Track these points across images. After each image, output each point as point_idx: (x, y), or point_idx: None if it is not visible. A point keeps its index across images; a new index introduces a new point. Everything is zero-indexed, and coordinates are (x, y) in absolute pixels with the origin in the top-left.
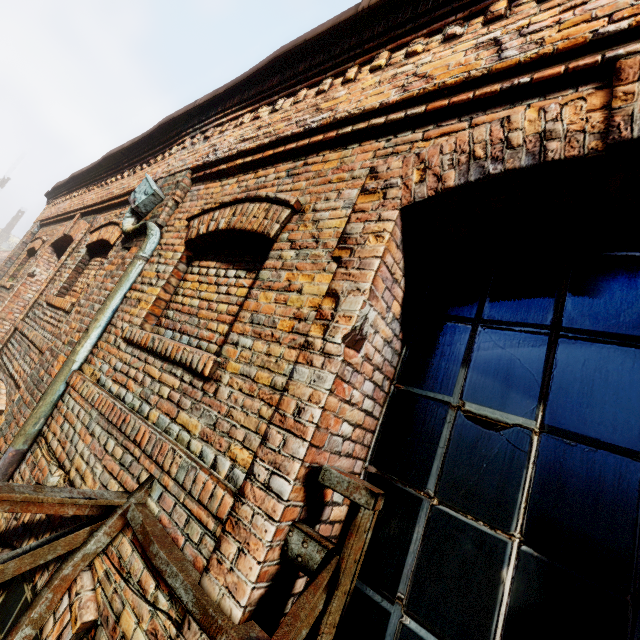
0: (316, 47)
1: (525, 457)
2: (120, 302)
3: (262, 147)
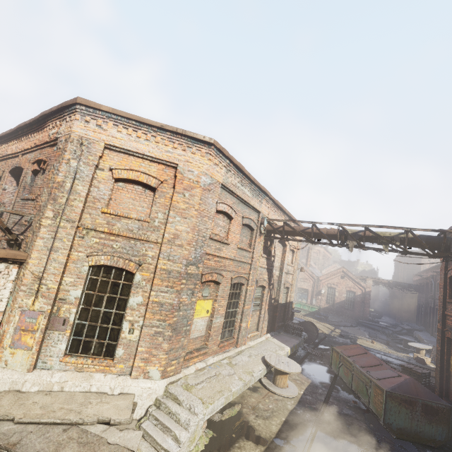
0: (6, 135)
1: None
2: None
3: (2, 157)
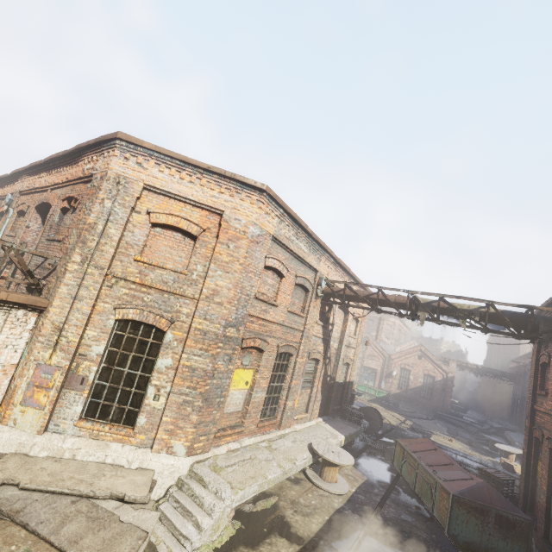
0: (35, 166)
1: None
2: (5, 228)
3: (28, 190)
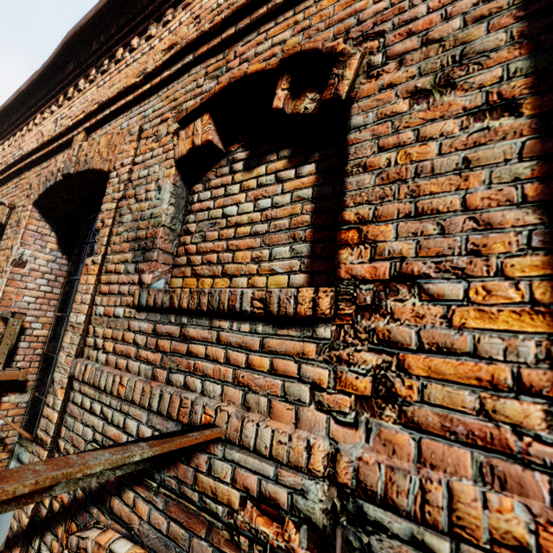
0: (16, 107)
1: None
2: None
3: (3, 170)
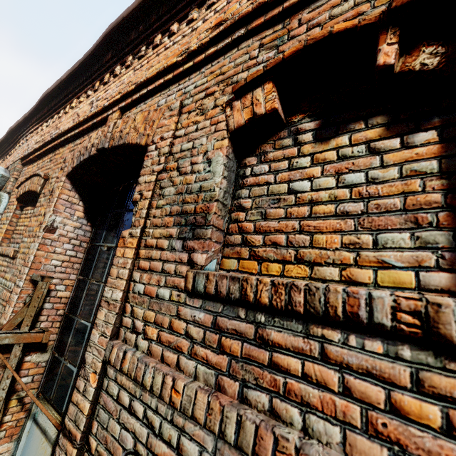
0: (56, 94)
1: (110, 257)
2: None
3: (41, 147)
